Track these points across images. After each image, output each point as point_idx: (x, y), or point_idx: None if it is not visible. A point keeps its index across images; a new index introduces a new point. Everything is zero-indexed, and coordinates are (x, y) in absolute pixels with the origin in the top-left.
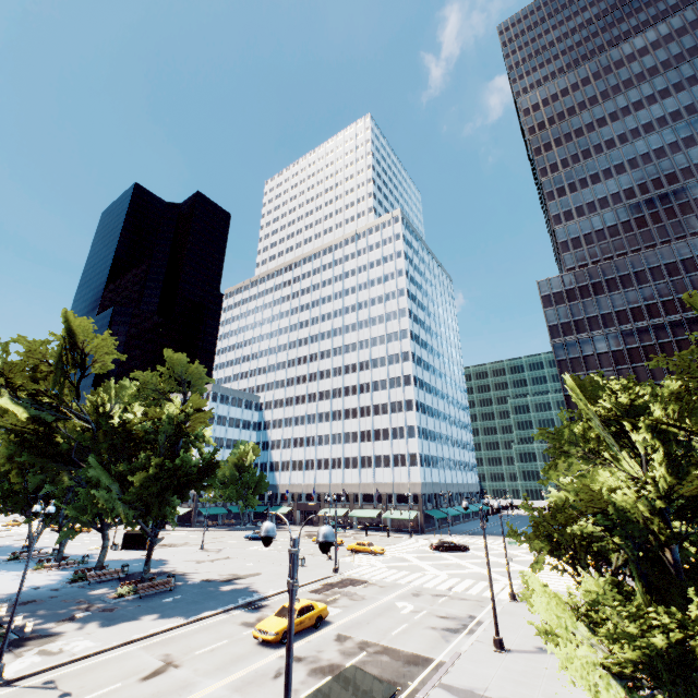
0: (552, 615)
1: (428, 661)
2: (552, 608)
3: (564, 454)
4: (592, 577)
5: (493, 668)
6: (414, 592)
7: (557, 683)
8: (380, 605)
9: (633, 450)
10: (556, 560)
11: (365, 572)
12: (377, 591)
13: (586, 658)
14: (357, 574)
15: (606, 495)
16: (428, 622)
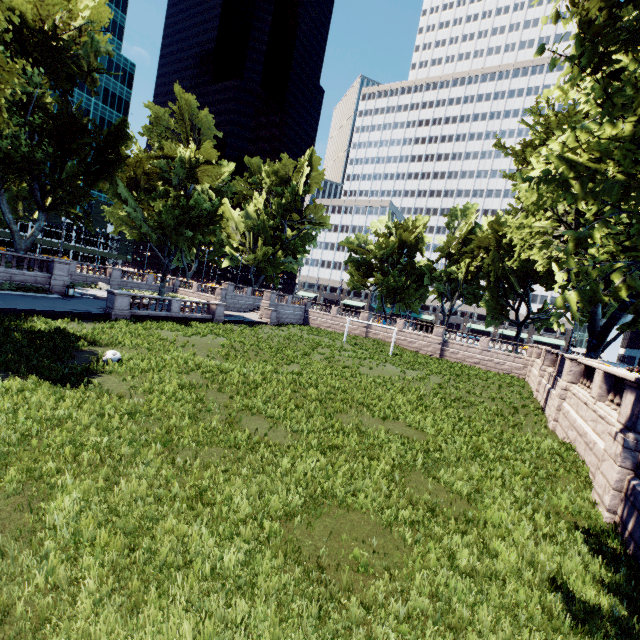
0: None
1: None
2: None
3: None
4: None
5: None
6: None
7: None
8: None
9: None
10: None
11: None
12: None
13: None
14: None
15: None
16: None
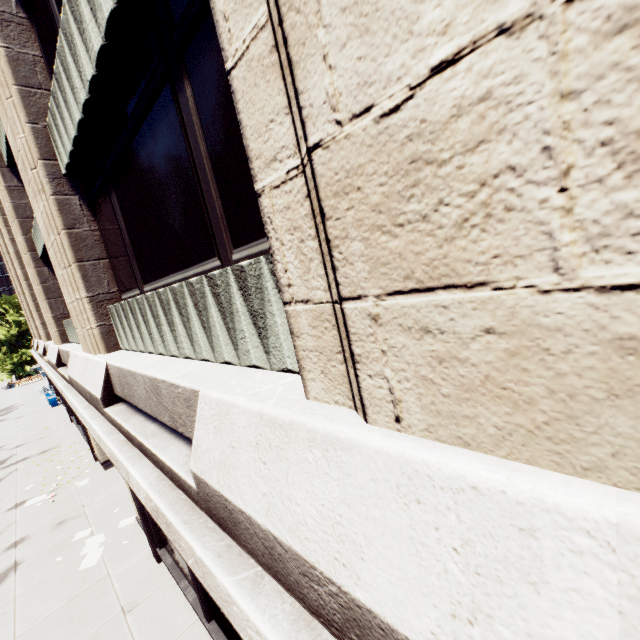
0: None
1: None
2: None
3: None
4: None
5: None
6: None
7: None
8: None
9: (8, 321)
10: None
11: None
12: None
13: None
14: None
15: (0, 334)
16: None
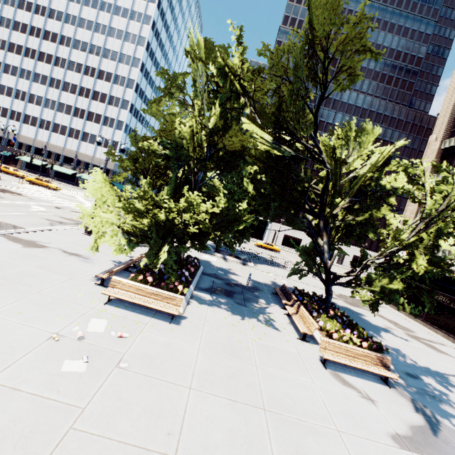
0: (100, 195)
1: (16, 228)
2: (103, 192)
3: (170, 99)
4: (152, 190)
5: (71, 238)
6: (58, 207)
7: (110, 249)
8: (13, 203)
9: None
10: (135, 177)
11: (27, 191)
12: (23, 199)
13: (110, 221)
14: (16, 190)
15: (177, 126)
16: (48, 217)
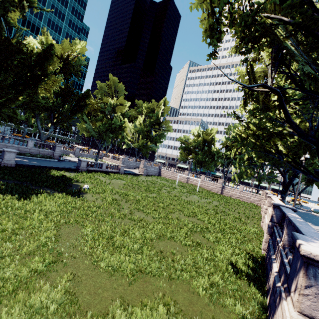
0: None
1: None
2: None
3: None
4: None
5: None
6: None
7: None
8: None
9: None
10: None
11: None
12: None
13: None
14: None
15: None
16: None
